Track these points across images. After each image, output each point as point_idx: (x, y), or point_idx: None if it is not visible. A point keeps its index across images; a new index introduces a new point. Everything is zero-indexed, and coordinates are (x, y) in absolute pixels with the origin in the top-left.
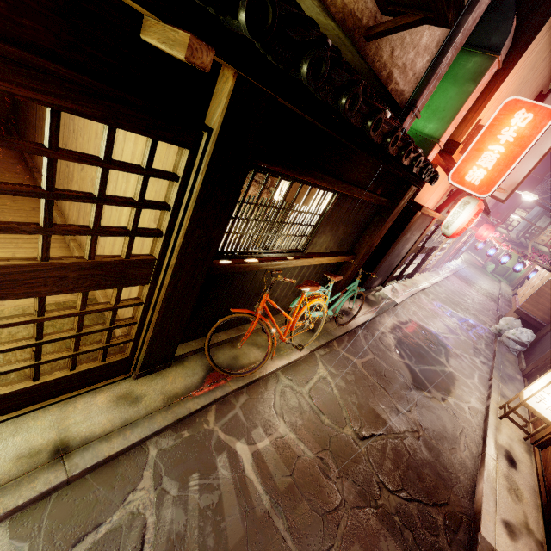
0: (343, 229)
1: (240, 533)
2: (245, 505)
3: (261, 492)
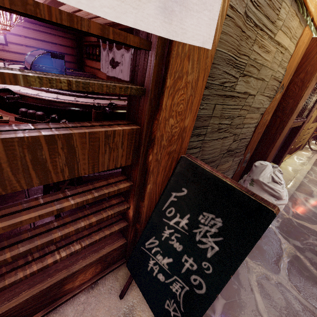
0: None
1: None
2: None
3: None
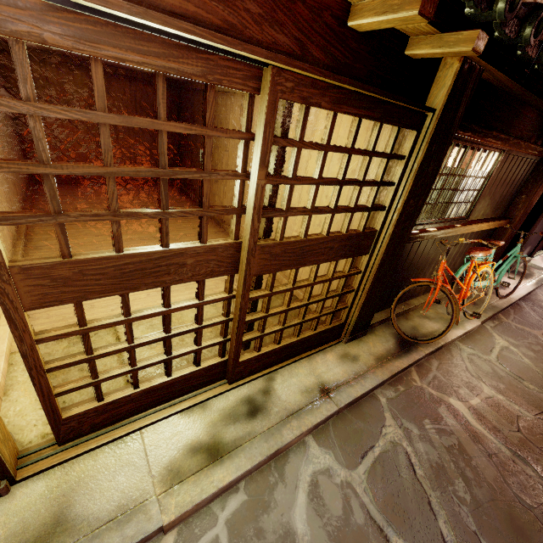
0: (500, 191)
1: (493, 472)
2: (485, 450)
3: (494, 441)
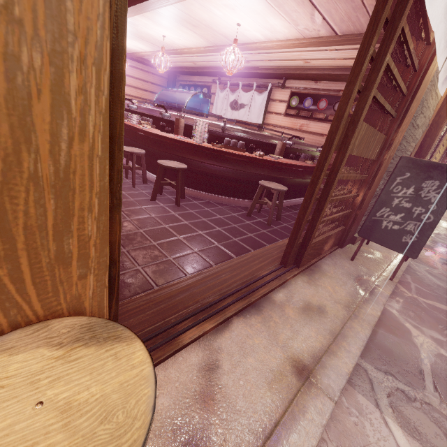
0: None
1: None
2: None
3: None
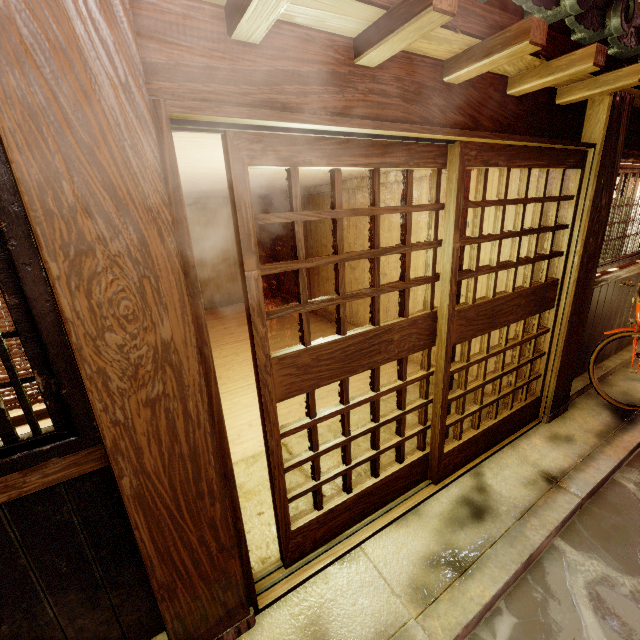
0: None
1: None
2: None
3: None
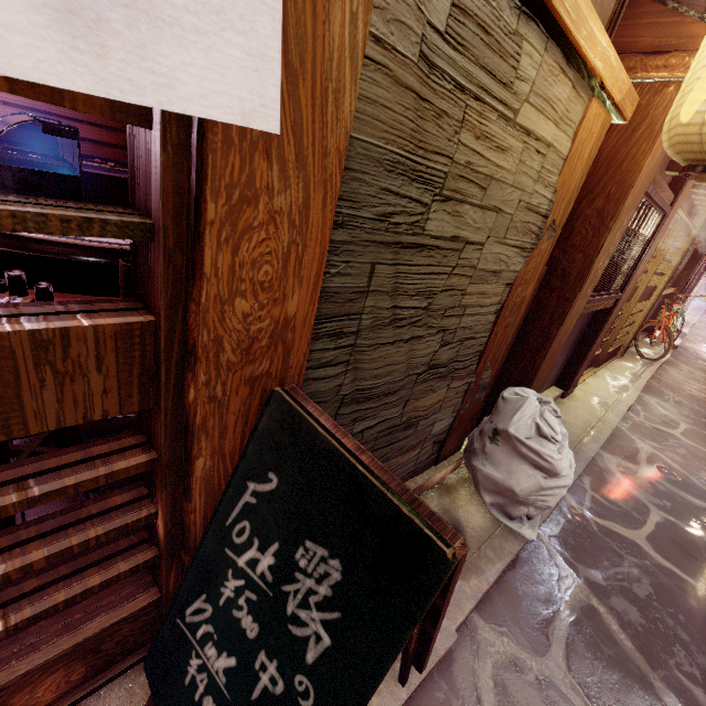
0: (678, 268)
1: None
2: None
3: None
